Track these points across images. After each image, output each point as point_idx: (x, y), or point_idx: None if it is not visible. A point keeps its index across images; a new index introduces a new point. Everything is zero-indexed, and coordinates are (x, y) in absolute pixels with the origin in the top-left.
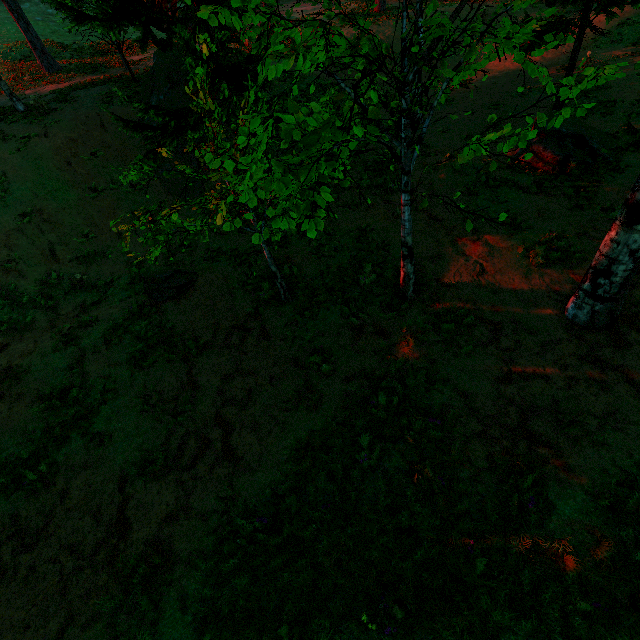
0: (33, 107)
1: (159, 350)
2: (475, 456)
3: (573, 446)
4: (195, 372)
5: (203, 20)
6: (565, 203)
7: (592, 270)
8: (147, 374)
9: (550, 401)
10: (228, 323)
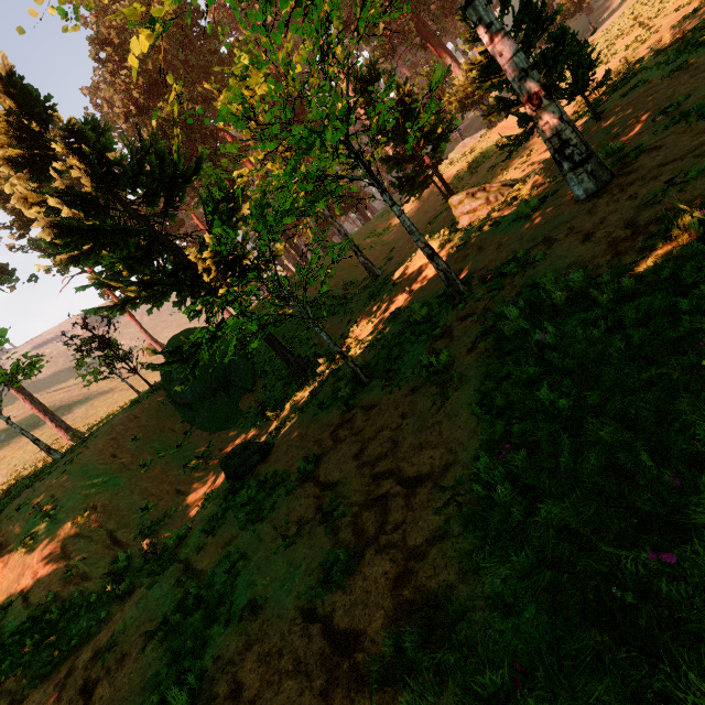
0: (69, 449)
1: (271, 496)
2: (630, 261)
3: (684, 192)
4: (322, 478)
5: (198, 274)
6: (513, 205)
7: (556, 155)
8: (271, 520)
9: (634, 209)
10: (327, 432)
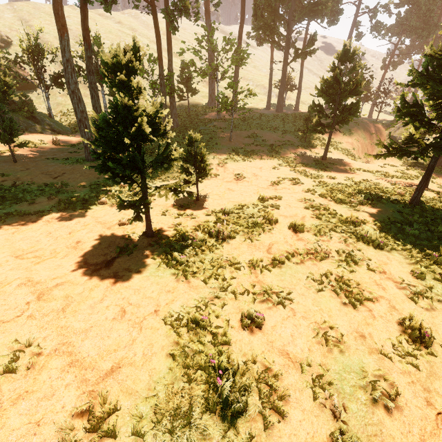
0: None
1: None
2: None
3: None
4: None
5: None
6: None
7: None
8: None
9: None
10: None
